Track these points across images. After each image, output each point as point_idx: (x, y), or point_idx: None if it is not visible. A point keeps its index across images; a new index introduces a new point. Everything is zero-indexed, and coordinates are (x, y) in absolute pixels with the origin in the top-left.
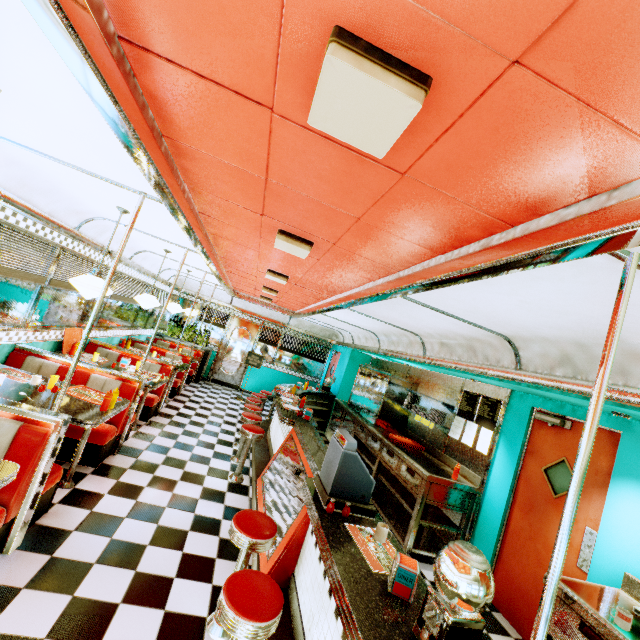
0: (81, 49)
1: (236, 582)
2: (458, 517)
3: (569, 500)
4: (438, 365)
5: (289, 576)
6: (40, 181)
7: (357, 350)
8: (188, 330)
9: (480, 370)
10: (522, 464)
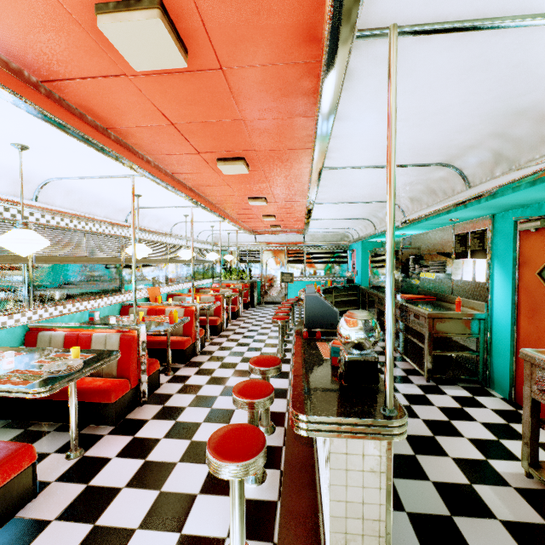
0: (20, 98)
1: (241, 384)
2: (475, 344)
3: (386, 241)
4: (415, 220)
5: None
6: (89, 198)
7: (365, 241)
8: (234, 272)
9: (442, 206)
10: (518, 277)
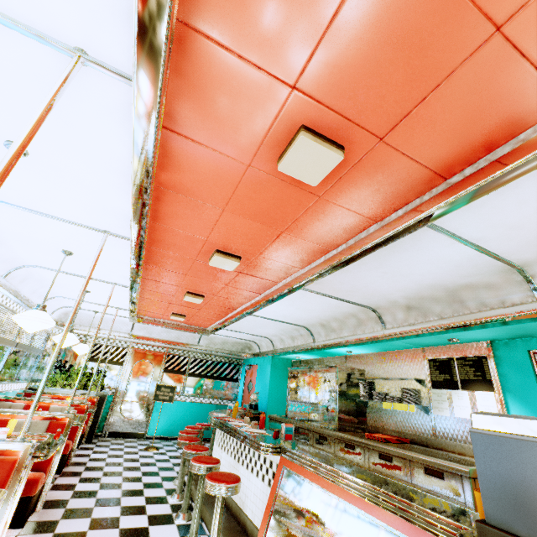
0: None
1: None
2: None
3: None
4: (410, 333)
5: None
6: None
7: (279, 355)
8: (76, 375)
9: (481, 318)
10: None
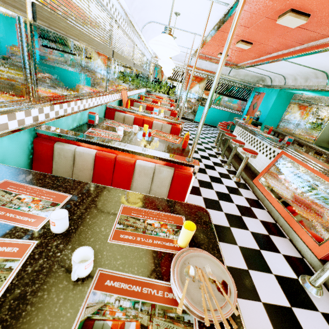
0: None
1: None
2: None
3: None
4: None
5: None
6: None
7: (286, 90)
8: (163, 87)
9: None
10: None
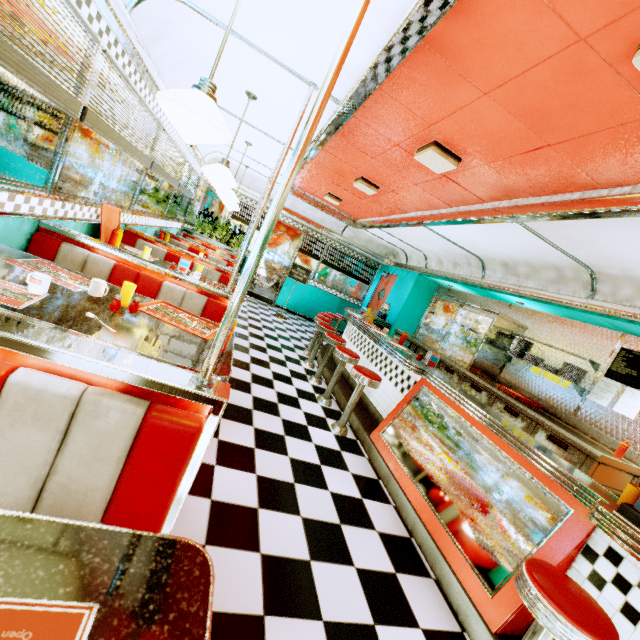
0: None
1: None
2: None
3: None
4: (624, 316)
5: (528, 622)
6: None
7: (428, 276)
8: (221, 229)
9: None
10: None
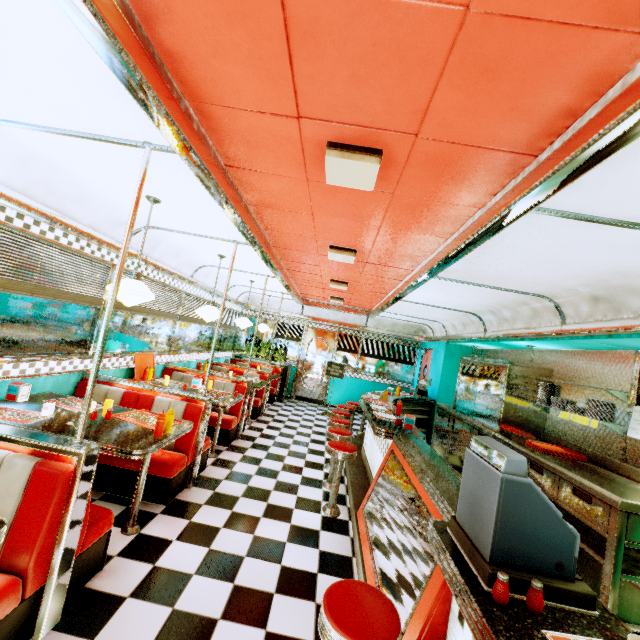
0: None
1: None
2: None
3: None
4: (594, 333)
5: None
6: (66, 185)
7: (453, 342)
8: (264, 348)
9: None
10: None
